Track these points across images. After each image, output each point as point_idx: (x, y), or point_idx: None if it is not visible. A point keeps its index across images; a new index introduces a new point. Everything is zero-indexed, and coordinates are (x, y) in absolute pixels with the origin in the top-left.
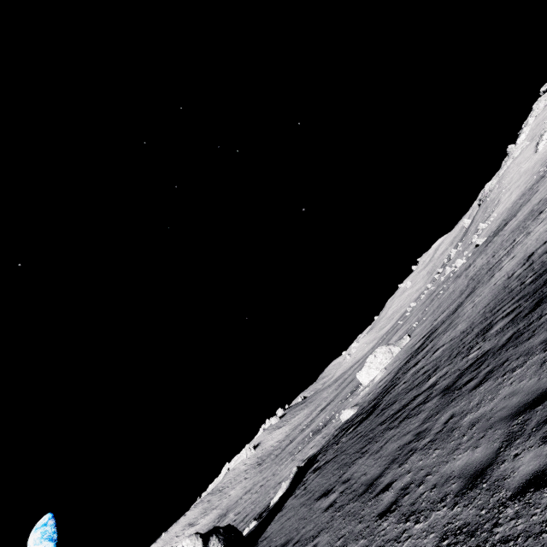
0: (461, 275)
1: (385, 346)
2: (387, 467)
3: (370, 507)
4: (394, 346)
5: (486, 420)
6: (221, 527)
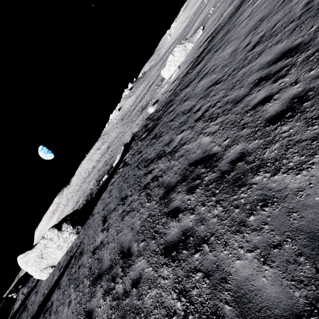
0: None
1: (181, 44)
2: (106, 272)
3: None
4: (189, 43)
5: None
6: (68, 216)
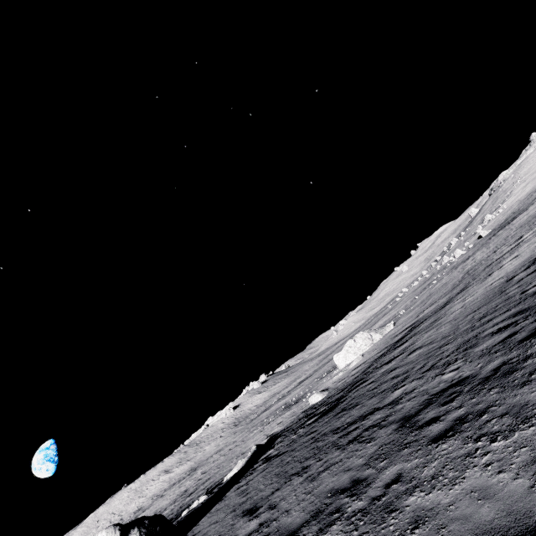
0: (457, 267)
1: (366, 332)
2: (307, 522)
3: None
4: (376, 333)
5: (436, 529)
6: (147, 518)
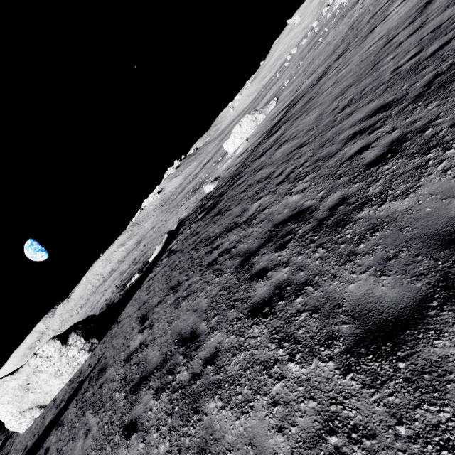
0: (345, 16)
1: (251, 115)
2: (156, 370)
3: (111, 451)
4: (260, 114)
5: None
6: (80, 323)
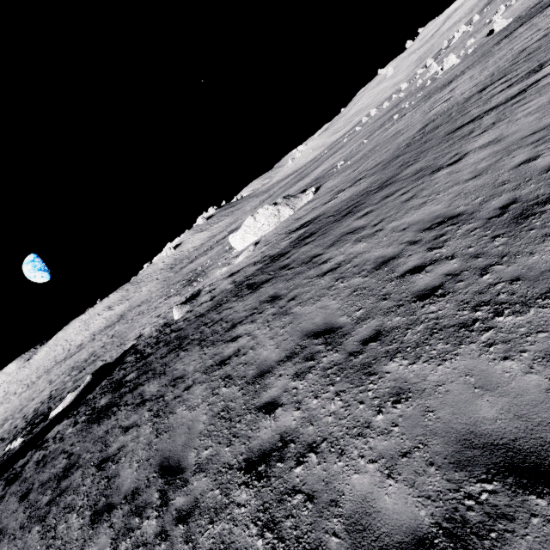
0: (430, 97)
1: (273, 206)
2: None
3: None
4: (286, 207)
5: None
6: None
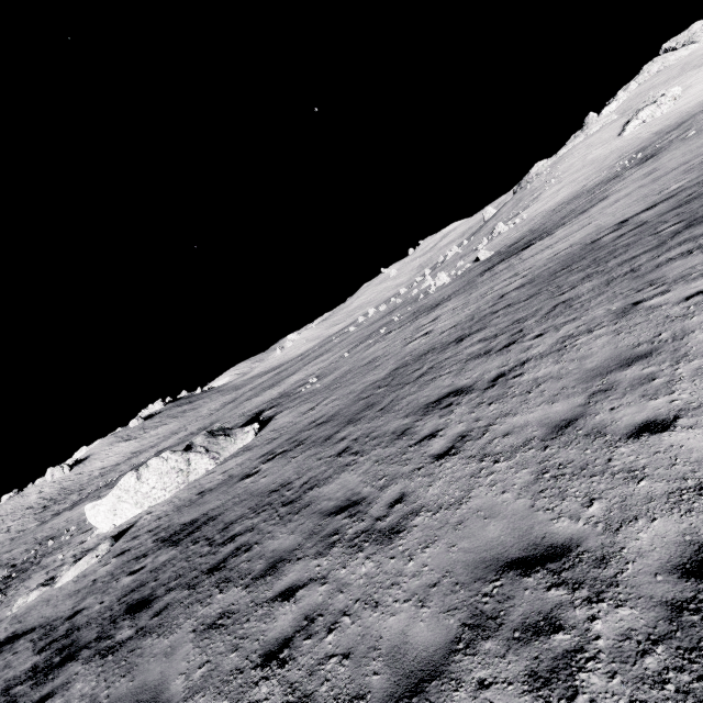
0: (416, 318)
1: (180, 453)
2: None
3: None
4: (204, 455)
5: None
6: None
